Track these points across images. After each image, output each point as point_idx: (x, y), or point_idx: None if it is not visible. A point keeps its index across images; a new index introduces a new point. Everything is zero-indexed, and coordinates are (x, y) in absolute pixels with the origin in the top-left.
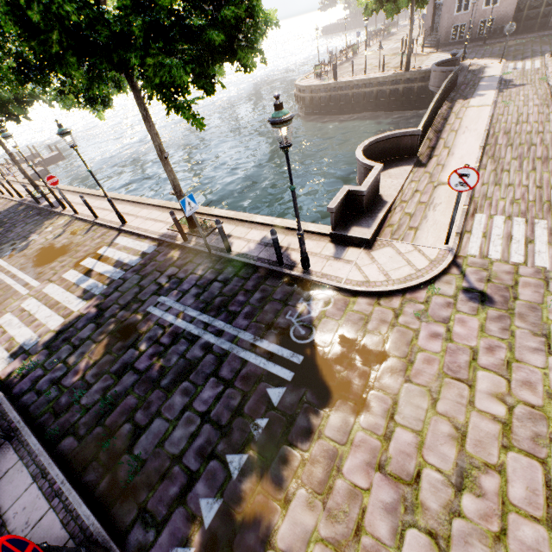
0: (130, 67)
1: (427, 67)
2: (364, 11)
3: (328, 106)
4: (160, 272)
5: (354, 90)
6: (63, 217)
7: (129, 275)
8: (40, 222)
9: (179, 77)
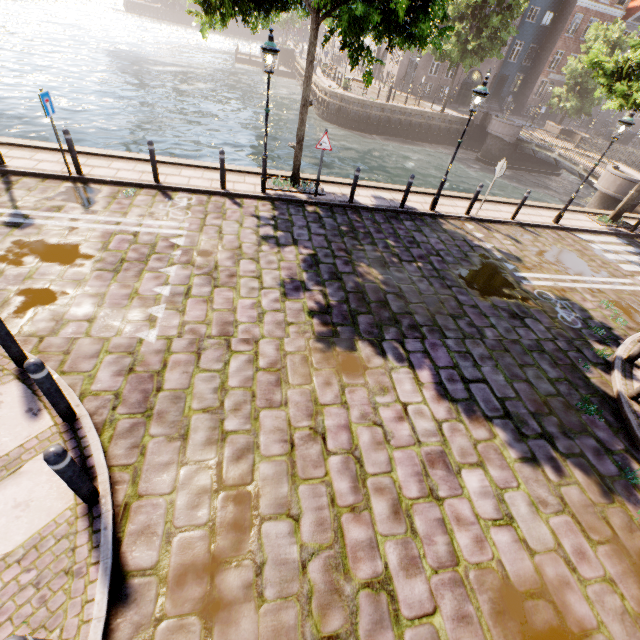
0: None
1: (452, 114)
2: (432, 52)
3: (379, 126)
4: None
5: (407, 117)
6: (455, 221)
7: None
8: (433, 227)
9: None
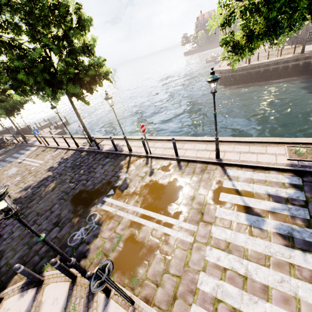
0: None
1: None
2: None
3: (244, 79)
4: None
5: (265, 67)
6: (135, 157)
7: None
8: (115, 162)
9: None
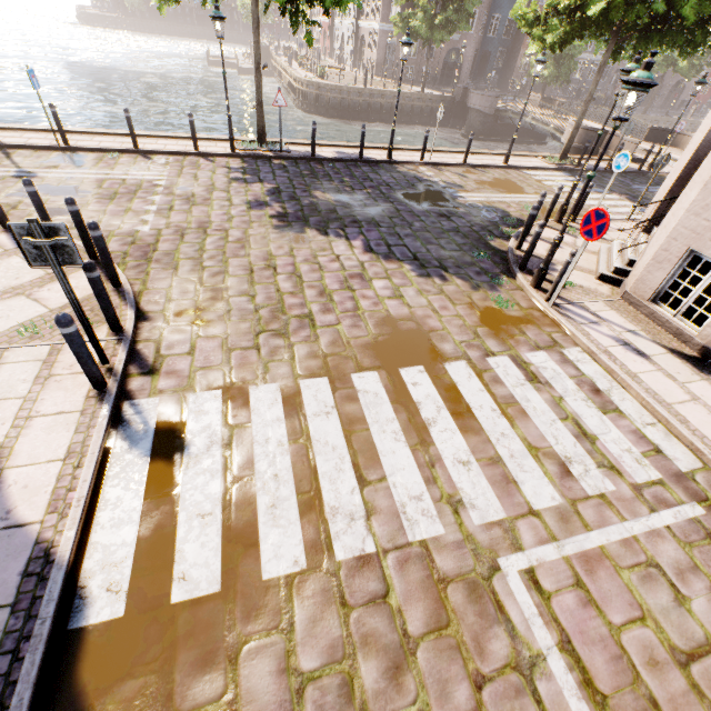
0: (694, 41)
1: (433, 94)
2: (402, 30)
3: (360, 112)
4: (603, 180)
5: (387, 100)
6: (410, 166)
7: (594, 184)
8: (388, 170)
9: (703, 54)
